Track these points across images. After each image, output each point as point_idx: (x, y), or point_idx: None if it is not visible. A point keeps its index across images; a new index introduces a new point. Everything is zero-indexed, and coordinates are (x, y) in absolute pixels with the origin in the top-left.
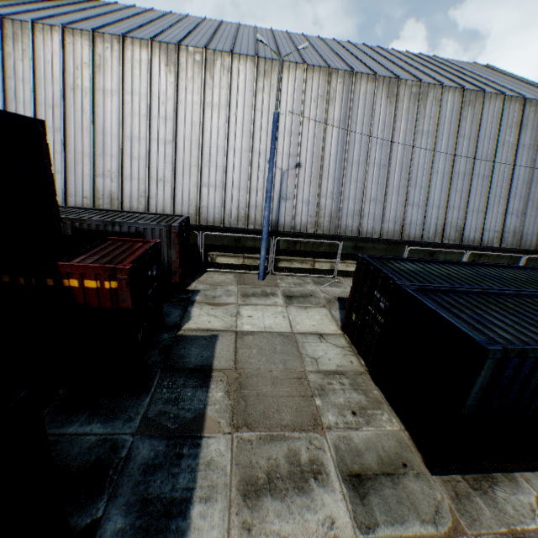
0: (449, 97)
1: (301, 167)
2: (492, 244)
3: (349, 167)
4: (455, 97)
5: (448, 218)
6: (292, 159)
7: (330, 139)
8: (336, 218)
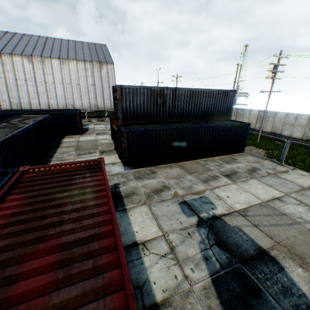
0: (54, 61)
1: None
2: (87, 109)
3: (20, 87)
4: (57, 61)
5: (67, 102)
6: None
7: (9, 78)
8: (20, 105)
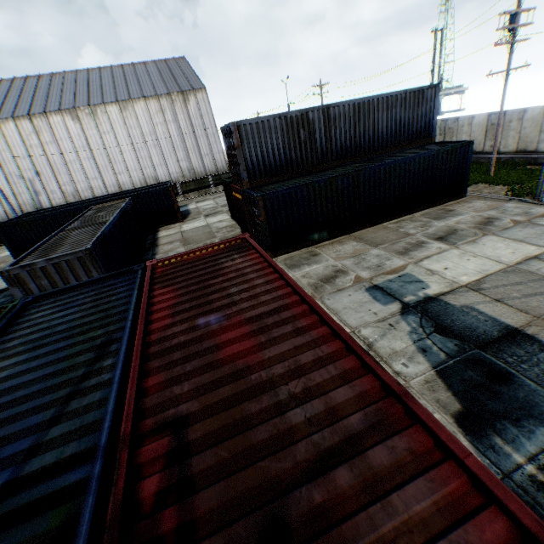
0: (111, 109)
1: (41, 174)
2: (179, 180)
3: (70, 165)
4: (114, 108)
5: (145, 174)
6: (33, 171)
7: (51, 154)
8: (78, 195)
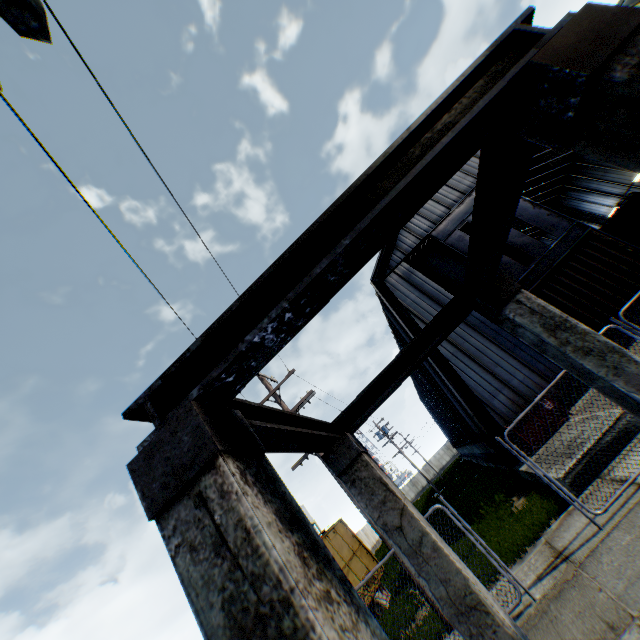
0: None
1: None
2: None
3: None
4: None
5: None
6: None
7: None
8: None
